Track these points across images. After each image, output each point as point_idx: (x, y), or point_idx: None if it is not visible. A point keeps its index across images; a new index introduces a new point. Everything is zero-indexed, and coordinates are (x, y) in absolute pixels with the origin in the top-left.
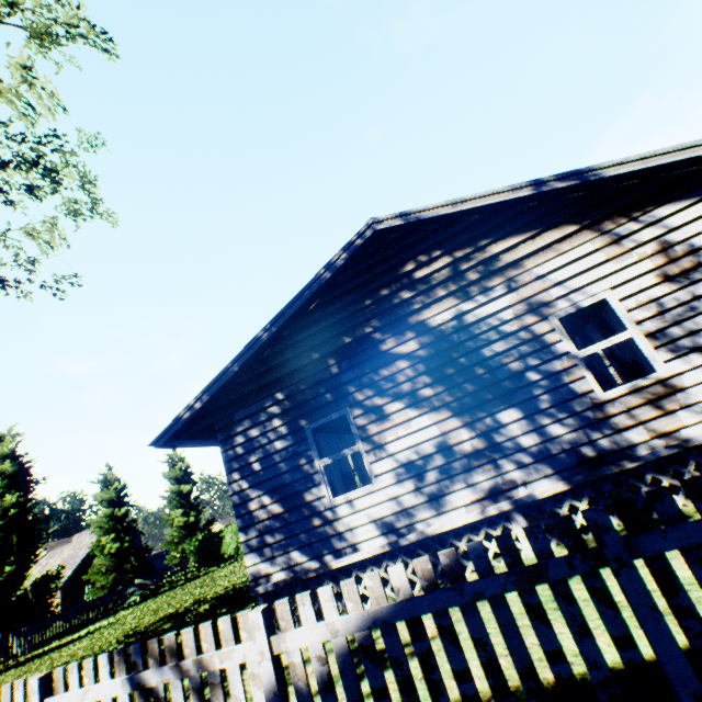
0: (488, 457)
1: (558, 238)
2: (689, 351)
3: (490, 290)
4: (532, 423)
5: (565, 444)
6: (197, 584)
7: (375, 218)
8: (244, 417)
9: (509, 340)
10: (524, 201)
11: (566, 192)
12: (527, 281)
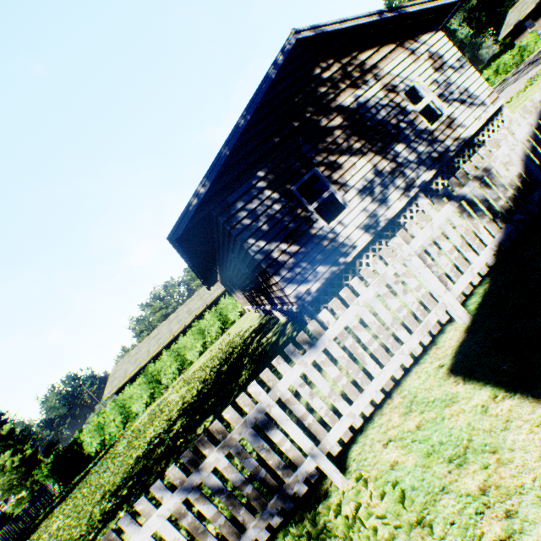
0: (399, 171)
1: (389, 51)
2: (452, 102)
3: (368, 82)
4: (411, 149)
5: (426, 155)
6: (102, 468)
7: (296, 29)
8: (237, 198)
9: (386, 109)
10: (369, 28)
11: (386, 24)
12: (383, 76)
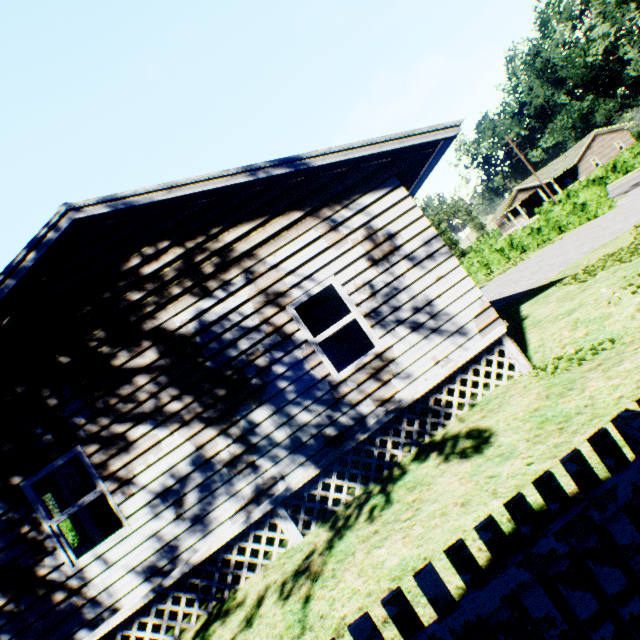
0: (247, 461)
1: (287, 225)
2: (395, 326)
3: (229, 283)
4: (284, 416)
5: (313, 430)
6: None
7: (70, 204)
8: None
9: (253, 335)
10: (250, 185)
11: (287, 177)
12: (263, 271)
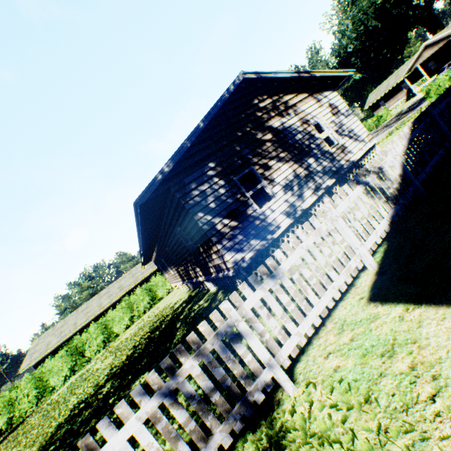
0: (310, 177)
1: (303, 98)
2: (344, 136)
3: (290, 114)
4: (318, 162)
5: (328, 168)
6: (9, 445)
7: (243, 71)
8: (192, 180)
9: (302, 134)
10: (291, 81)
11: (302, 81)
12: (300, 112)
